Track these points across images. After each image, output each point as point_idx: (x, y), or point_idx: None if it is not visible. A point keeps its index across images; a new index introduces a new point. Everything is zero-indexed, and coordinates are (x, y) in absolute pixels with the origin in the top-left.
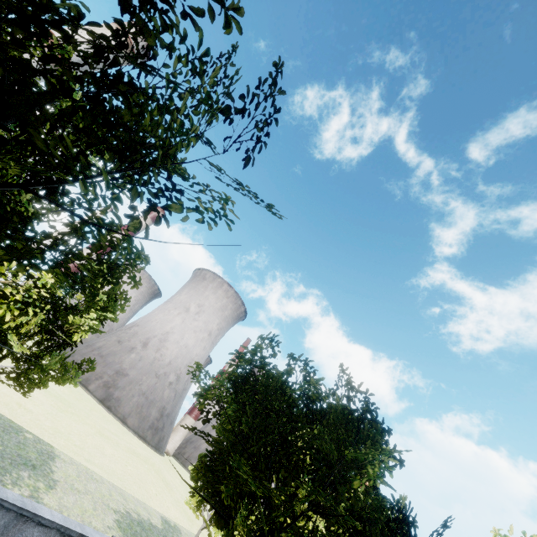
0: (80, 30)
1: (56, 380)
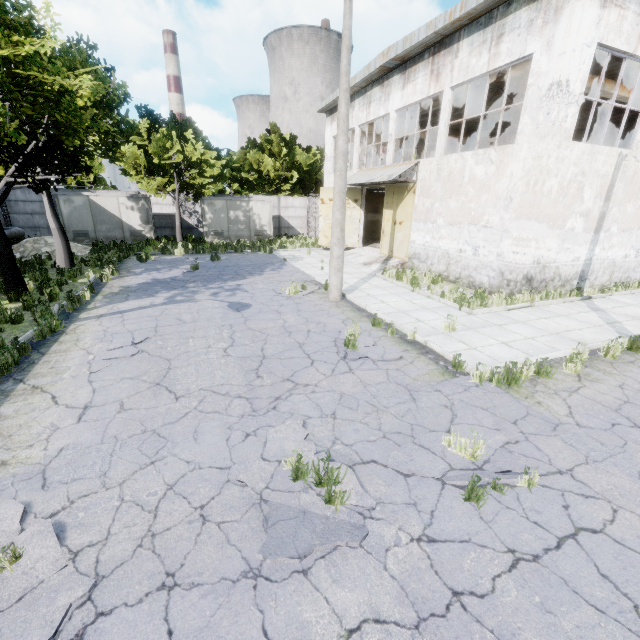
0: None
1: None
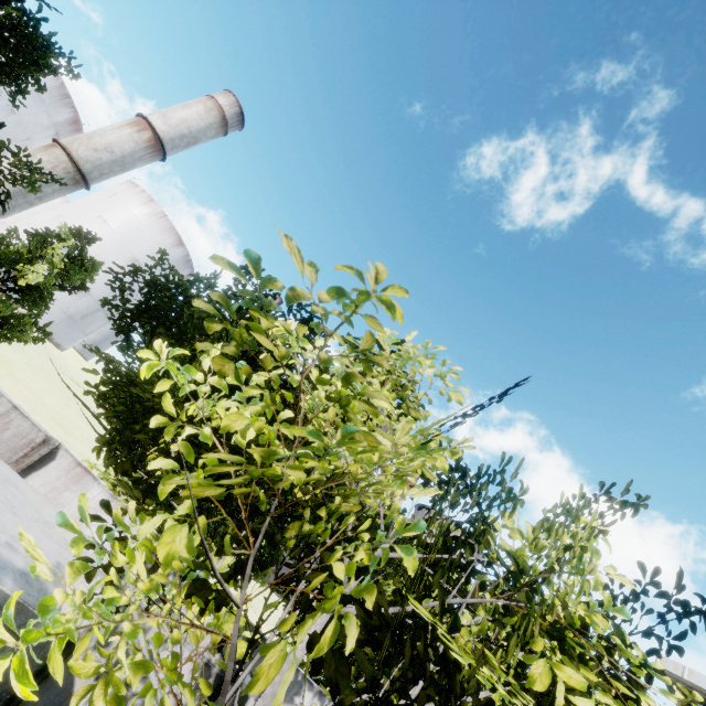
0: (171, 109)
1: (11, 332)
